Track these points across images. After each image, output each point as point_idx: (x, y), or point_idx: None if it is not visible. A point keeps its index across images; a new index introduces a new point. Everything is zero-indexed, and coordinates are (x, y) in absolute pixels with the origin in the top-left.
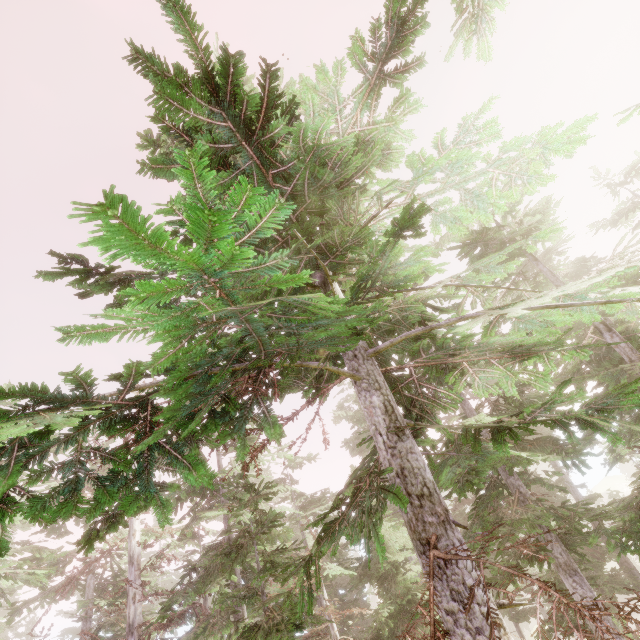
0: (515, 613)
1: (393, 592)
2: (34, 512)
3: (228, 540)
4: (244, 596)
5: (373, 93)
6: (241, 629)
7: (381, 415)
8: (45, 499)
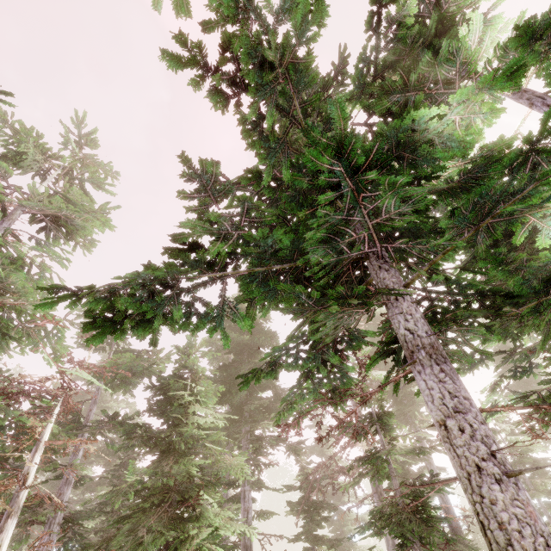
0: None
1: (165, 469)
2: None
3: None
4: None
5: None
6: None
7: None
8: None
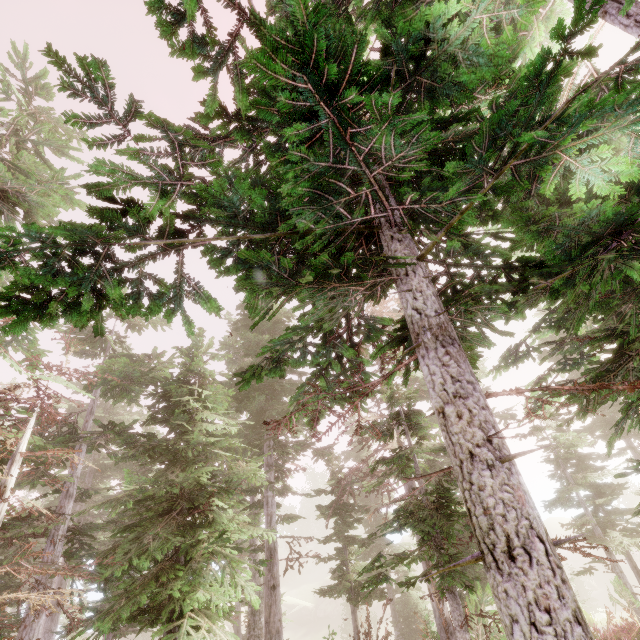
0: (357, 595)
1: (170, 478)
2: None
3: None
4: None
5: None
6: None
7: None
8: None
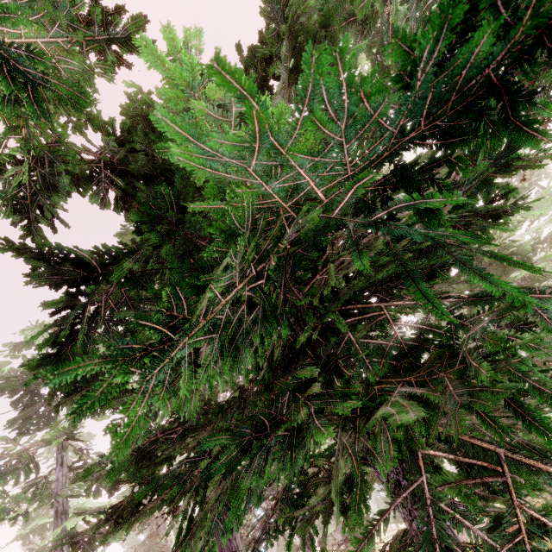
0: None
1: None
2: None
3: None
4: None
5: None
6: None
7: None
8: None
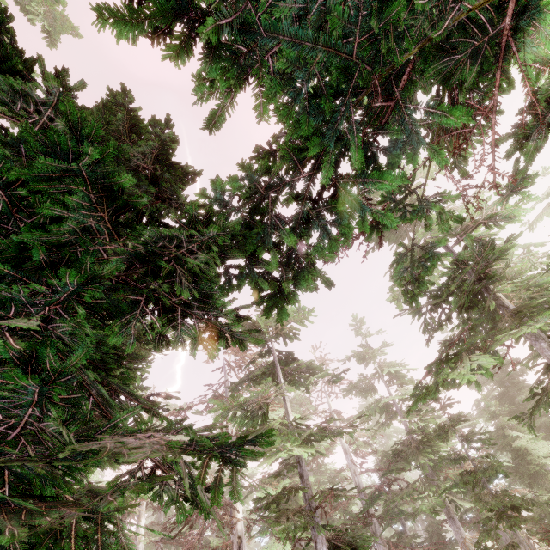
0: None
1: (547, 486)
2: (447, 386)
3: (412, 438)
4: (453, 459)
5: (504, 198)
6: (443, 487)
7: (548, 351)
8: (449, 382)
